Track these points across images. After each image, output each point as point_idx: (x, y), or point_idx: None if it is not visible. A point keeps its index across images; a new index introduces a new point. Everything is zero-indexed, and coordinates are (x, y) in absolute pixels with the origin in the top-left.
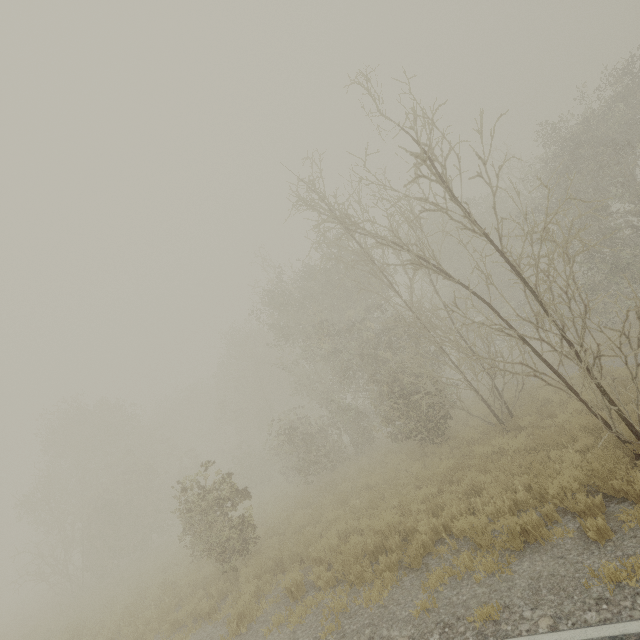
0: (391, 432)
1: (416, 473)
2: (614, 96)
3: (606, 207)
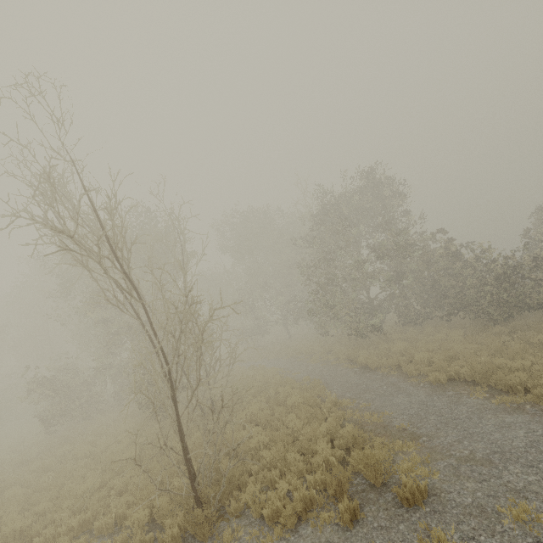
0: (139, 397)
1: (107, 457)
2: (359, 187)
3: (335, 260)
